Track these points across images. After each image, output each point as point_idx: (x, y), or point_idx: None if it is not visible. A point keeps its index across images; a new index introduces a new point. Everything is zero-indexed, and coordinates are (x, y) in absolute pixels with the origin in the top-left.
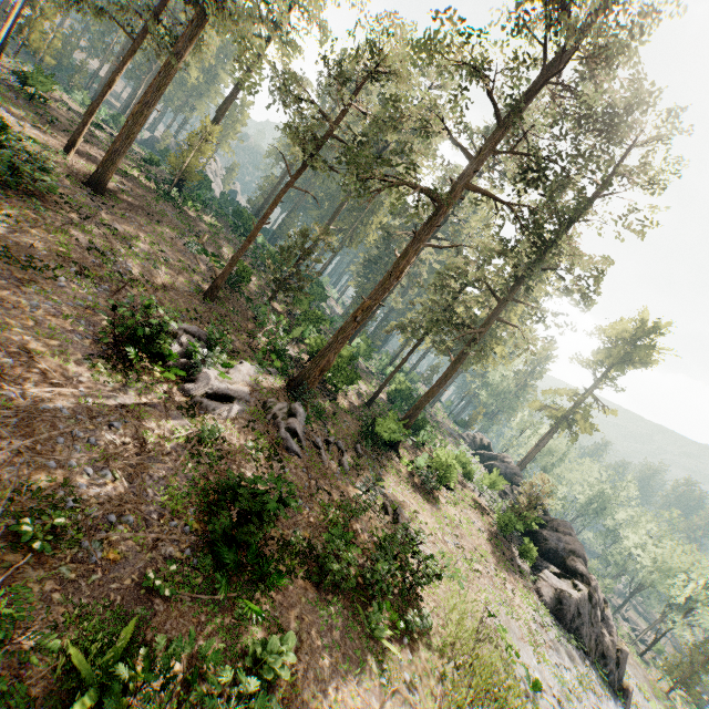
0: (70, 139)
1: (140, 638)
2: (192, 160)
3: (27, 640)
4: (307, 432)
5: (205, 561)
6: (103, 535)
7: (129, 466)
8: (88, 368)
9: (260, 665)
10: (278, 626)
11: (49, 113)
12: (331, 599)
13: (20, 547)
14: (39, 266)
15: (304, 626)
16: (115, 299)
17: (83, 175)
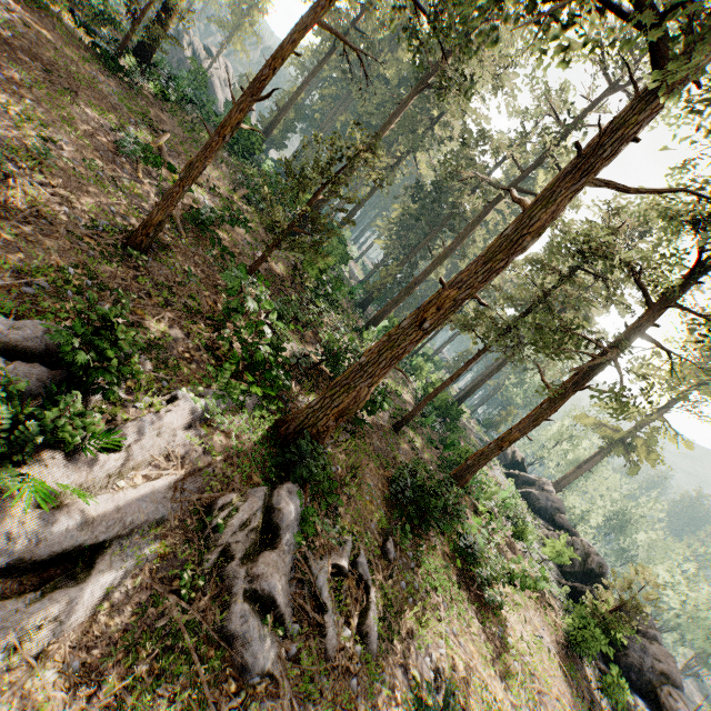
0: None
1: None
2: None
3: None
4: (299, 564)
5: None
6: None
7: None
8: None
9: None
10: None
11: None
12: None
13: None
14: None
15: None
16: None
17: None
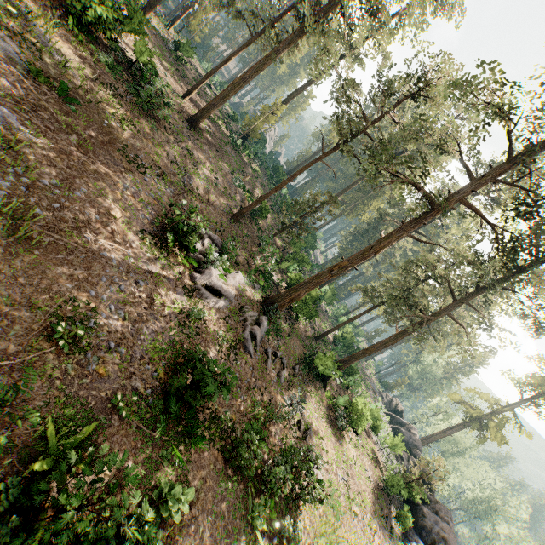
0: (189, 89)
1: (94, 438)
2: (259, 123)
3: (28, 404)
4: (263, 341)
5: (157, 403)
6: (102, 354)
7: (136, 314)
8: (139, 238)
9: (163, 501)
10: (186, 477)
11: (183, 71)
12: (232, 477)
13: (51, 339)
14: (138, 163)
15: (204, 487)
16: (174, 199)
17: (188, 114)
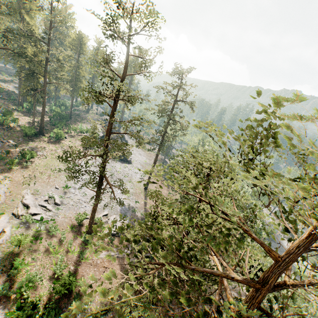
0: None
1: None
2: None
3: None
4: None
5: None
6: None
7: None
8: None
9: None
10: None
11: None
12: None
13: None
14: None
15: None
16: None
17: None
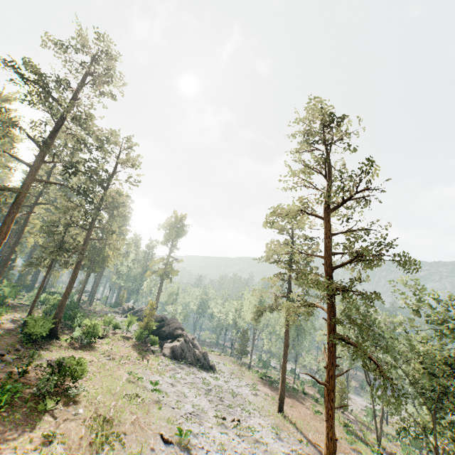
0: None
1: None
2: None
3: None
4: None
5: None
6: None
7: None
8: None
9: None
10: None
11: None
12: (13, 413)
13: None
14: None
15: None
16: None
17: None
